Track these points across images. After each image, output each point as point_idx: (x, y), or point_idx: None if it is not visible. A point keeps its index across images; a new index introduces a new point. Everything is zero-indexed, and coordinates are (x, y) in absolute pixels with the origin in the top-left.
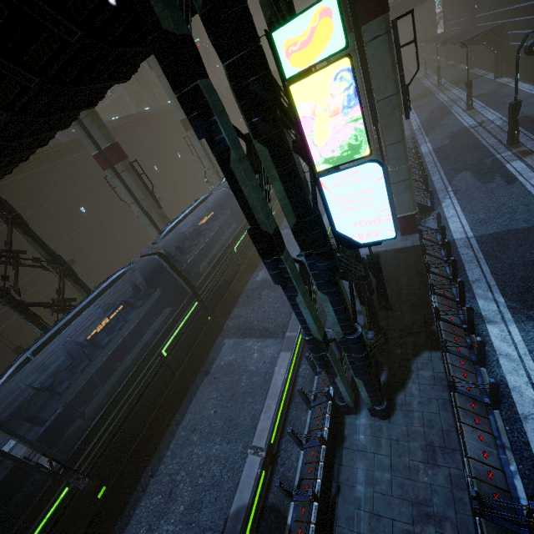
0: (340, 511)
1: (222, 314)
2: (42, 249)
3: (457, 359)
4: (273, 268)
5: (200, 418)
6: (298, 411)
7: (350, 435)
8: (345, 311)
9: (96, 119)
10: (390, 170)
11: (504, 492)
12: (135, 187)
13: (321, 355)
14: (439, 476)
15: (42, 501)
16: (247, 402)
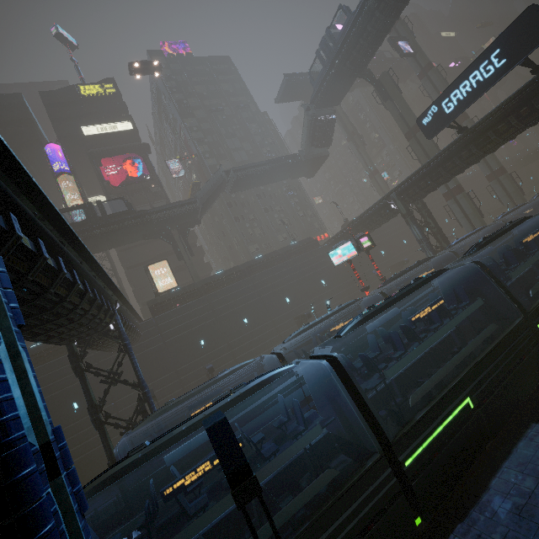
0: None
1: None
2: (434, 225)
3: None
4: None
5: None
6: None
7: None
8: None
9: None
10: None
11: None
12: (467, 206)
13: None
14: None
15: None
16: None
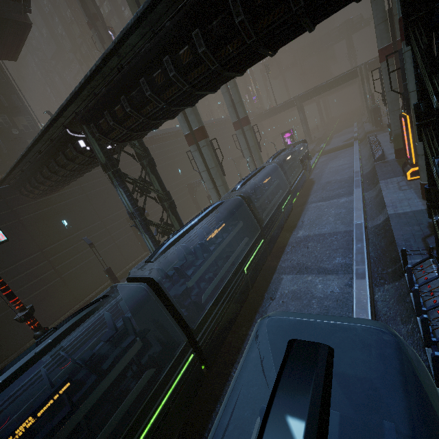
0: None
1: (272, 259)
2: (159, 186)
3: None
4: None
5: None
6: (391, 326)
7: None
8: None
9: (195, 109)
10: None
11: None
12: (210, 158)
13: None
14: None
15: (179, 357)
16: None
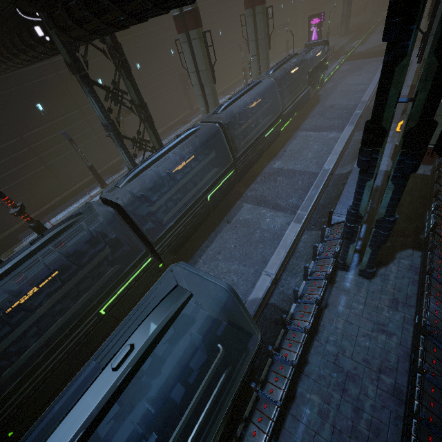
0: (325, 315)
1: (242, 185)
2: (136, 95)
3: (437, 258)
4: (367, 155)
5: (223, 247)
6: (298, 261)
7: (340, 281)
8: (398, 200)
9: None
10: (441, 102)
11: (441, 331)
12: (200, 57)
13: (353, 226)
14: (396, 316)
15: (140, 259)
16: (259, 247)
